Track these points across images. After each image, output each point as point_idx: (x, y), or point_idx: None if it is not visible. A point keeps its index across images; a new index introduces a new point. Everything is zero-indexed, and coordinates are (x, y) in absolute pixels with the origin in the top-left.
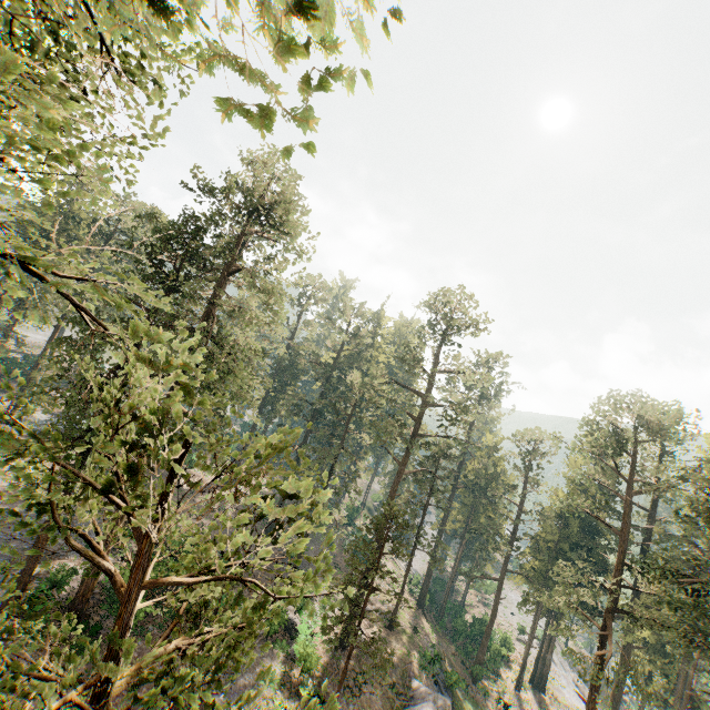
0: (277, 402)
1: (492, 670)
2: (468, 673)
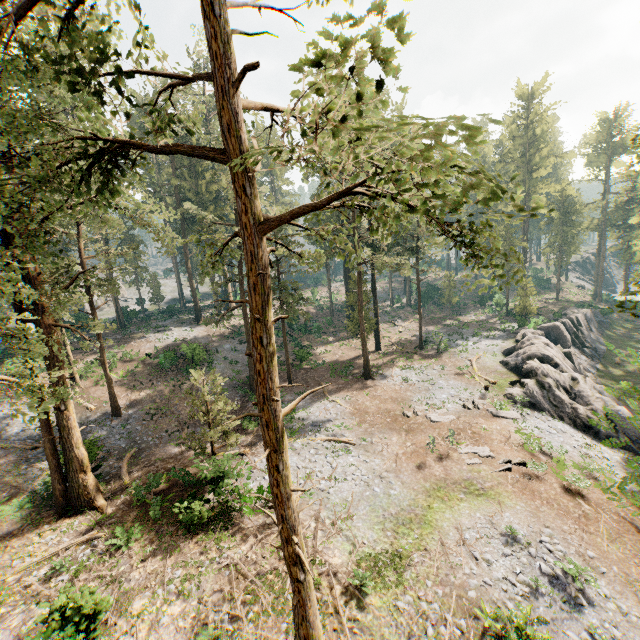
0: None
1: None
2: (637, 320)
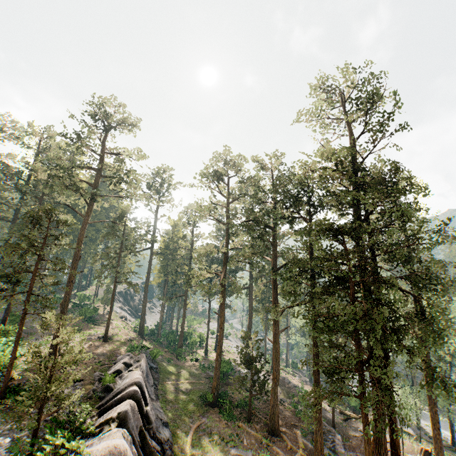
0: None
1: (191, 352)
2: (174, 356)
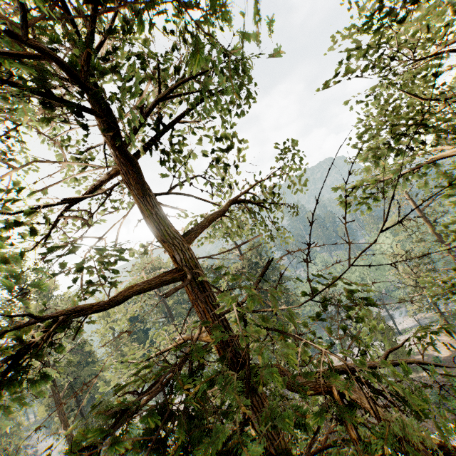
0: None
1: None
2: None
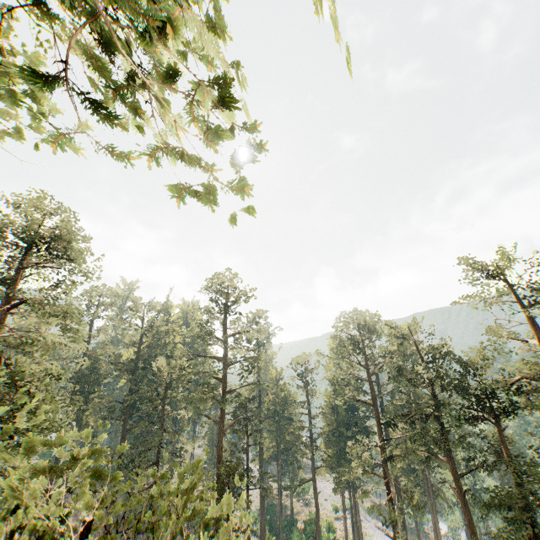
0: (83, 414)
1: None
2: None
